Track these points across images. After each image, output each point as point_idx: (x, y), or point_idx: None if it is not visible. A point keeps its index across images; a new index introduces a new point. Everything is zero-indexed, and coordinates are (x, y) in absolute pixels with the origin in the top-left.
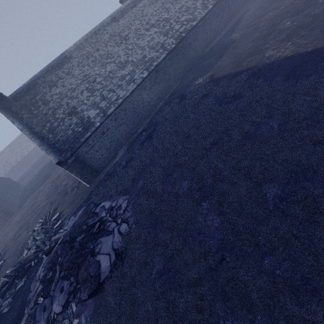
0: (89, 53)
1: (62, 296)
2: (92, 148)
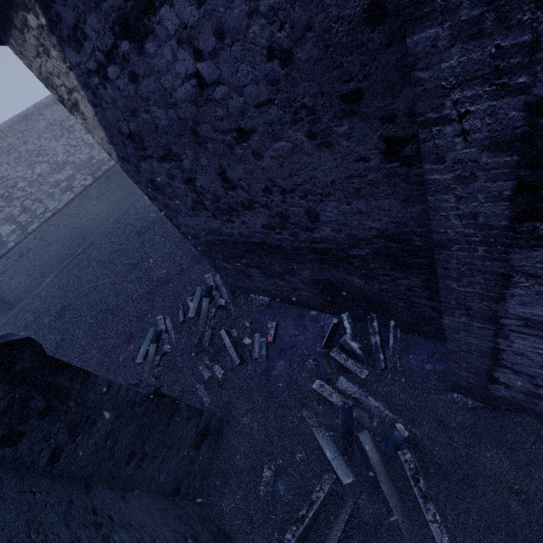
0: (13, 146)
1: None
2: (3, 274)
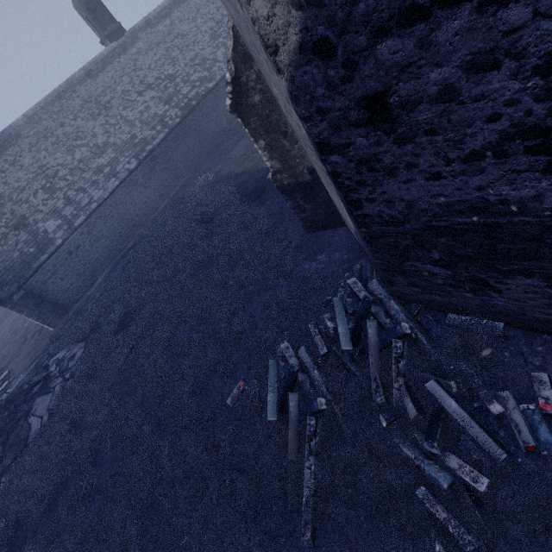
0: (49, 130)
1: None
2: (53, 275)
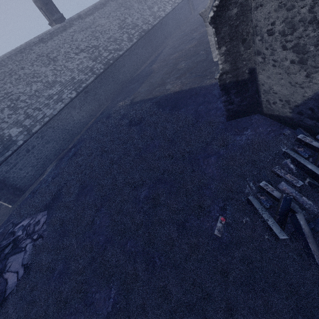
0: (13, 71)
1: None
2: (14, 166)
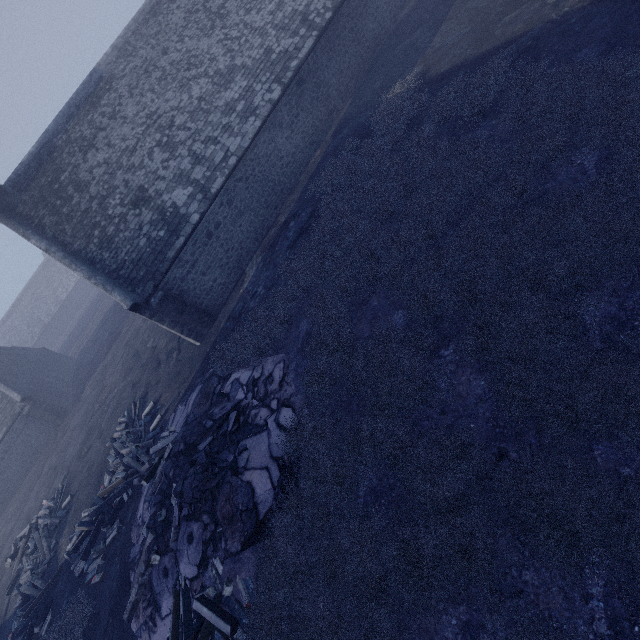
0: (149, 62)
1: (193, 549)
2: (192, 268)
